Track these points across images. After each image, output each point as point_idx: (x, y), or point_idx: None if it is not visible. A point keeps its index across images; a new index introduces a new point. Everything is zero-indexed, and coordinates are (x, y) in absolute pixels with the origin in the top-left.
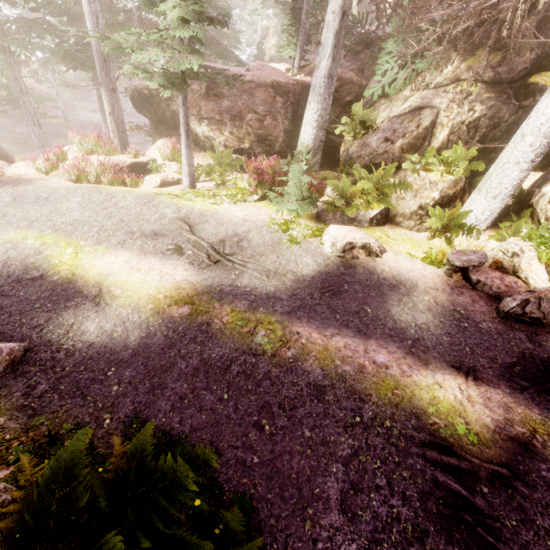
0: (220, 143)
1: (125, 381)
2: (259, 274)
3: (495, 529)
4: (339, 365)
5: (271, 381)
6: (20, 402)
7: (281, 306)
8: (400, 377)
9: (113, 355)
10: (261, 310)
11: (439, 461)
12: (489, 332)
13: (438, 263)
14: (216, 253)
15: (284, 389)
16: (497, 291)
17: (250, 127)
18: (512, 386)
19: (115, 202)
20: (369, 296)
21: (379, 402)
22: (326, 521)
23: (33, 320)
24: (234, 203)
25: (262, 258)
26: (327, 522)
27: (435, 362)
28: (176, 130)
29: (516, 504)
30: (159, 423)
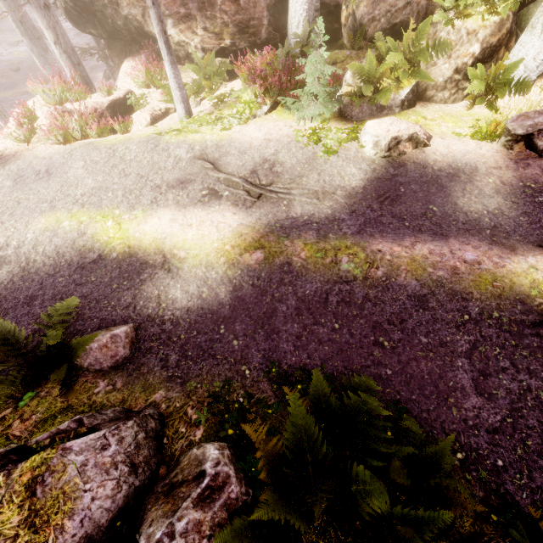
0: (196, 47)
1: (240, 335)
2: (308, 199)
3: None
4: (432, 272)
5: (372, 303)
6: (164, 375)
7: (347, 227)
8: (495, 269)
9: (214, 314)
10: (332, 237)
11: None
12: None
13: (490, 136)
14: (254, 186)
15: (387, 307)
16: None
17: (225, 14)
18: None
19: (120, 156)
20: (429, 193)
21: (482, 297)
22: (468, 404)
23: (121, 300)
24: (244, 122)
25: (303, 180)
26: (470, 405)
27: (521, 245)
28: (135, 43)
29: None
30: (291, 362)
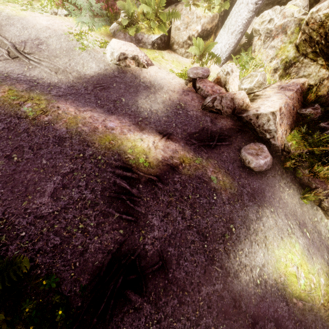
0: None
1: None
2: (49, 70)
3: (137, 201)
4: (80, 127)
5: (28, 134)
6: None
7: (57, 91)
8: (119, 135)
9: None
10: (36, 92)
11: (121, 175)
12: (192, 116)
13: (186, 77)
14: (16, 50)
15: (36, 139)
16: (206, 94)
17: None
18: (187, 143)
19: None
20: (128, 91)
21: (98, 147)
22: (38, 201)
23: None
24: (44, 13)
25: (56, 59)
26: (39, 202)
27: (149, 129)
28: None
29: (154, 191)
30: None
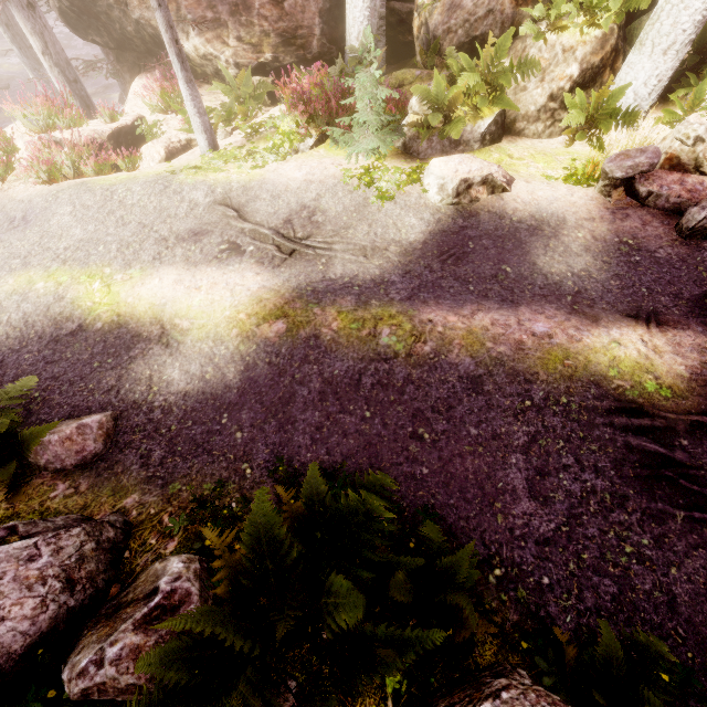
0: (227, 62)
1: (247, 426)
2: (352, 256)
3: (699, 478)
4: (492, 348)
5: (414, 386)
6: (143, 475)
7: (396, 292)
8: (569, 344)
9: (218, 400)
10: (374, 303)
11: (630, 426)
12: (669, 261)
13: (588, 180)
14: (287, 240)
15: (433, 391)
16: (676, 202)
17: (265, 20)
18: (704, 322)
19: (119, 200)
20: (504, 250)
21: (549, 379)
22: (517, 510)
23: (102, 382)
24: (282, 159)
25: (349, 232)
26: (519, 511)
27: (606, 315)
28: (152, 55)
29: None
30: (305, 459)
